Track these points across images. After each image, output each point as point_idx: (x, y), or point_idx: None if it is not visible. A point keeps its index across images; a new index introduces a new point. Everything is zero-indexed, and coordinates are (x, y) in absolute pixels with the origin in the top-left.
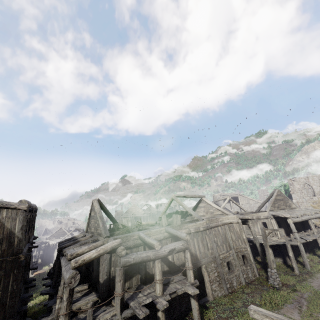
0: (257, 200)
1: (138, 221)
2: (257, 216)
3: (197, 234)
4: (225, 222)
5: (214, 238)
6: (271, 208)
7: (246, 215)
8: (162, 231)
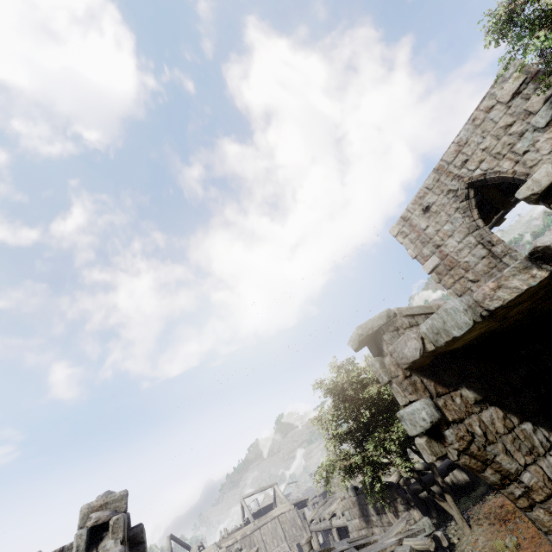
0: None
1: (198, 545)
2: None
3: (245, 539)
4: (274, 516)
5: (263, 537)
6: None
7: None
8: (211, 548)
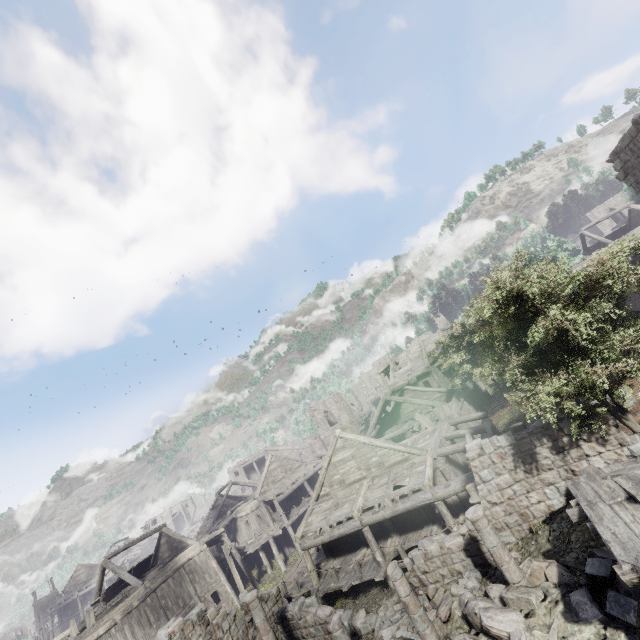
0: (293, 448)
1: None
2: (250, 508)
3: (130, 615)
4: (179, 566)
5: (162, 602)
6: (264, 489)
7: (241, 511)
8: None
